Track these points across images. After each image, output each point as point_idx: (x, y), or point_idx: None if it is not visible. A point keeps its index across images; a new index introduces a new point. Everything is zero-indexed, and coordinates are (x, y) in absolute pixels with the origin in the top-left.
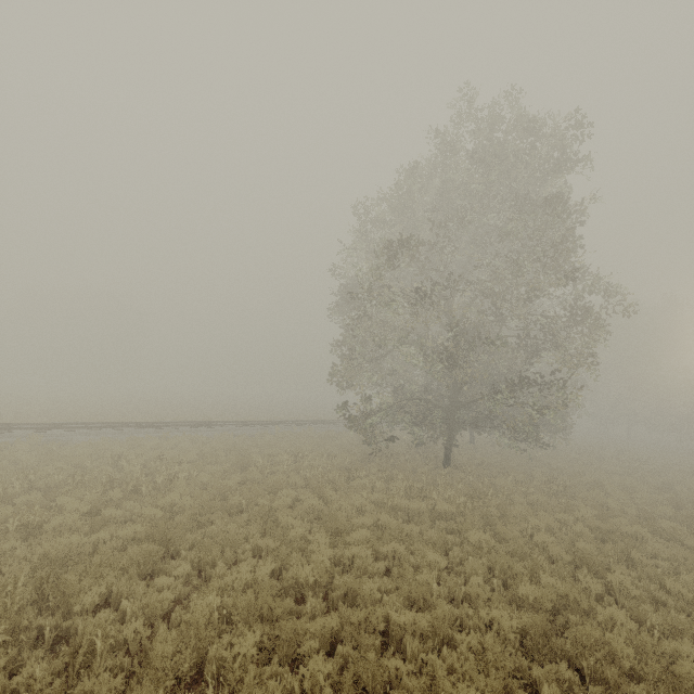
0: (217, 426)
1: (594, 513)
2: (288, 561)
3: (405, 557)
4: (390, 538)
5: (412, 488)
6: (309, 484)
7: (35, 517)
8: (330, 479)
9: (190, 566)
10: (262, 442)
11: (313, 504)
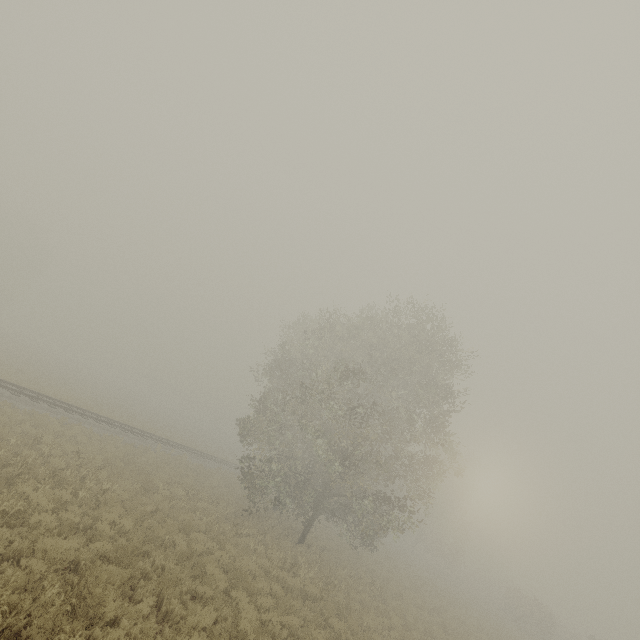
0: (104, 423)
1: (400, 622)
2: (222, 612)
3: (295, 630)
4: (283, 609)
5: (286, 561)
6: (208, 530)
7: (15, 505)
8: (223, 531)
9: (157, 598)
10: (151, 461)
11: (222, 557)
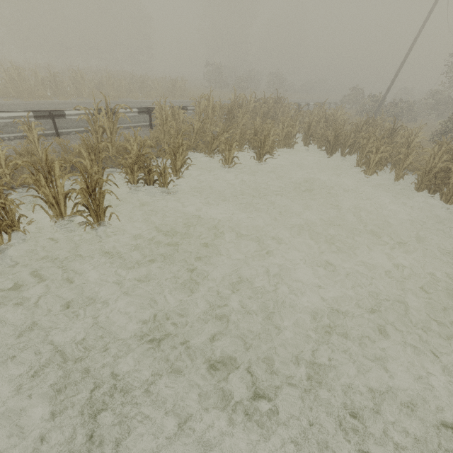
0: None
1: None
2: None
3: None
4: None
5: None
6: None
7: None
8: None
9: None
10: None
11: None
